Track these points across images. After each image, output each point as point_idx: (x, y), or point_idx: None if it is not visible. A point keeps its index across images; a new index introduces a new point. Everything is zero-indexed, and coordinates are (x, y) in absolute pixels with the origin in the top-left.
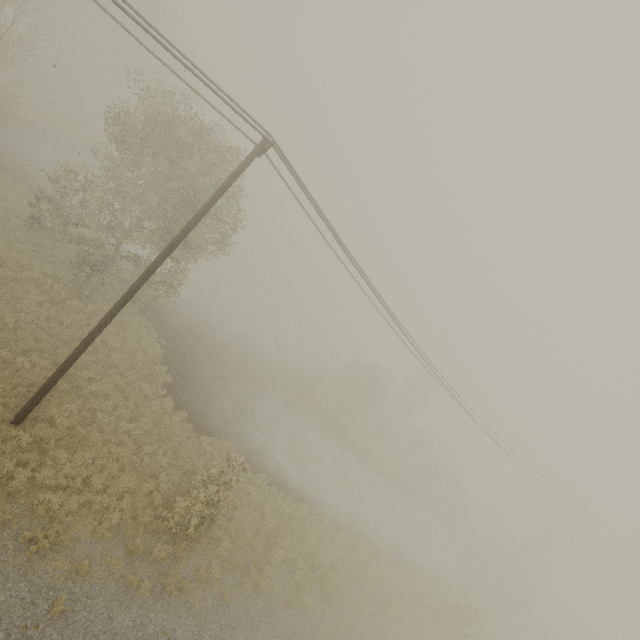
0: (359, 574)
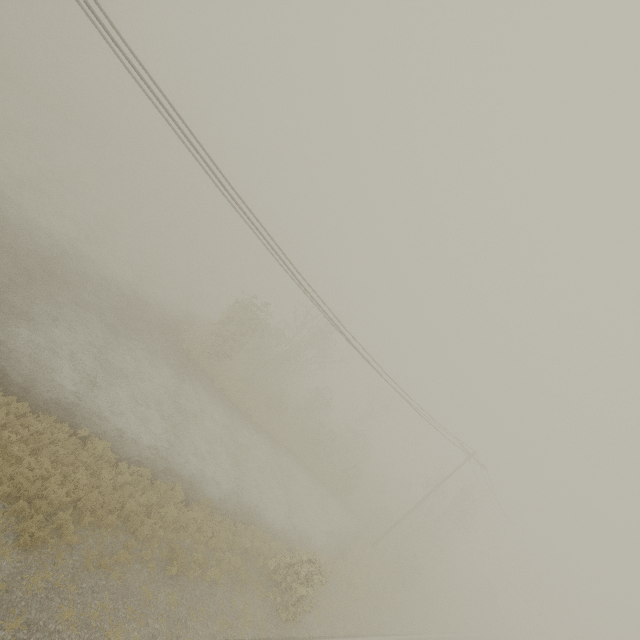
0: (132, 517)
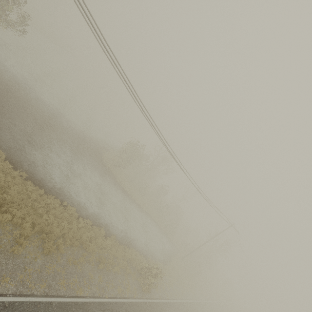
0: (85, 243)
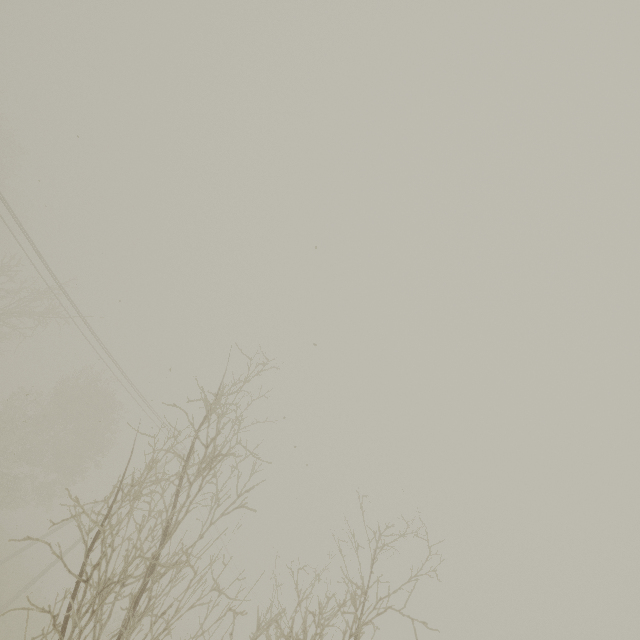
0: None
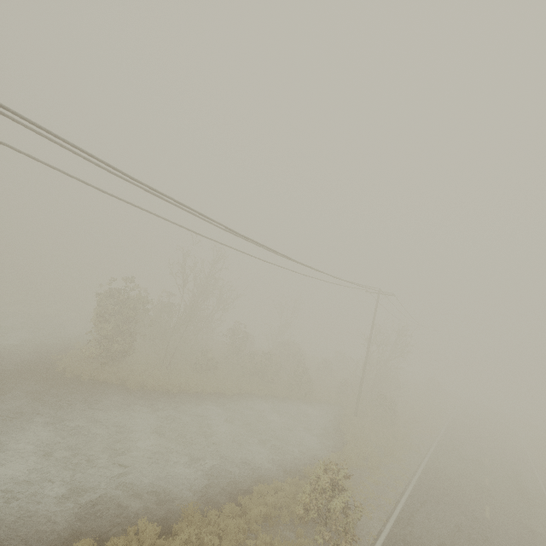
0: None
